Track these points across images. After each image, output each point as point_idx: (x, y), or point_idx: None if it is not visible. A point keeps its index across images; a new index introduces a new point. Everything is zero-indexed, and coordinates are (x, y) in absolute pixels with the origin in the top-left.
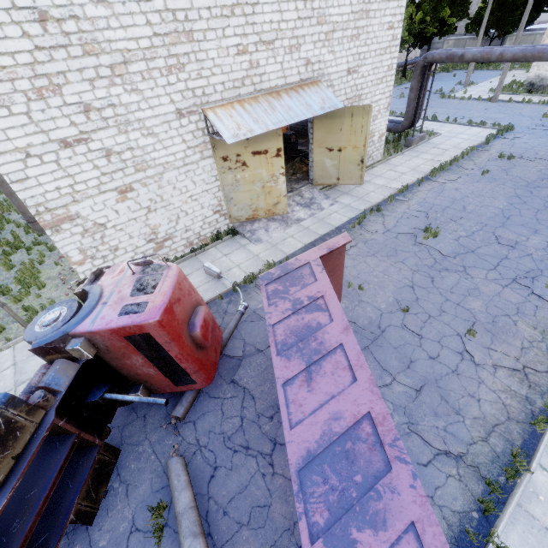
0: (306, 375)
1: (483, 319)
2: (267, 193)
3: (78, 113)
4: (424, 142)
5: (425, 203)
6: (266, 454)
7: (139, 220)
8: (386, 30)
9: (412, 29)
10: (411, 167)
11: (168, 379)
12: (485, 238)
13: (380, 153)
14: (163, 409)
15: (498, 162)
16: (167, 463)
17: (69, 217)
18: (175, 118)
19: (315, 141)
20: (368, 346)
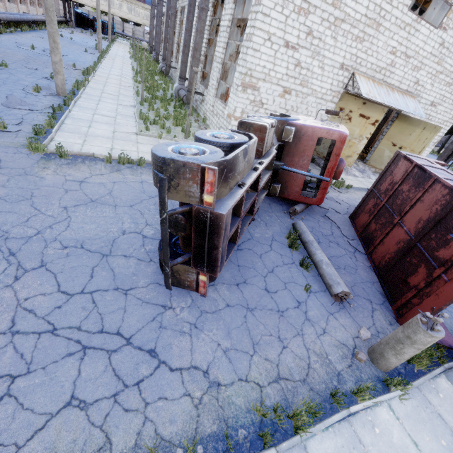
0: (452, 181)
1: None
2: (348, 146)
3: (304, 32)
4: None
5: None
6: (350, 251)
7: None
8: None
9: None
10: None
11: (302, 186)
12: None
13: None
14: (281, 207)
15: None
16: (296, 222)
17: (254, 87)
18: (338, 67)
19: (387, 135)
20: None
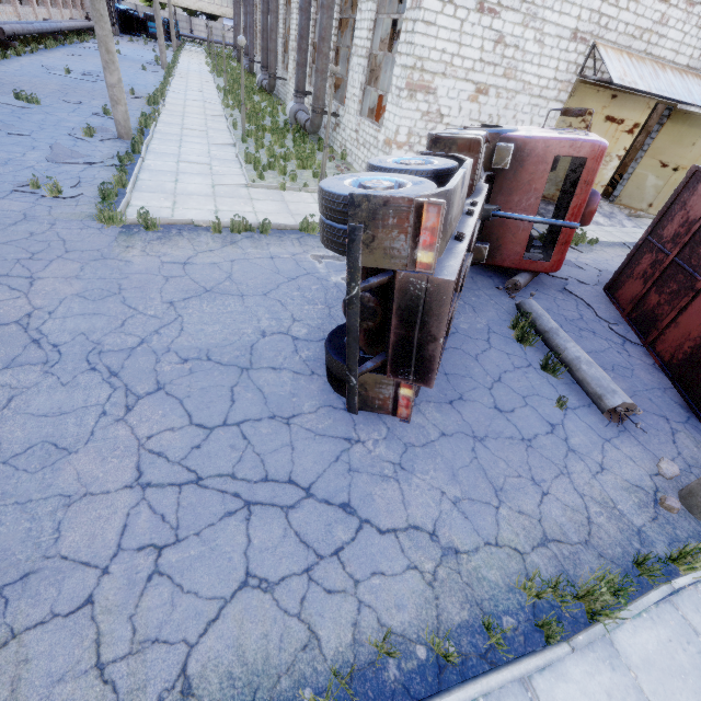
0: None
1: None
2: None
3: None
4: None
5: None
6: (617, 342)
7: None
8: None
9: None
10: None
11: (526, 243)
12: None
13: None
14: (491, 281)
15: None
16: (523, 301)
17: (428, 89)
18: (568, 38)
19: (651, 149)
20: None
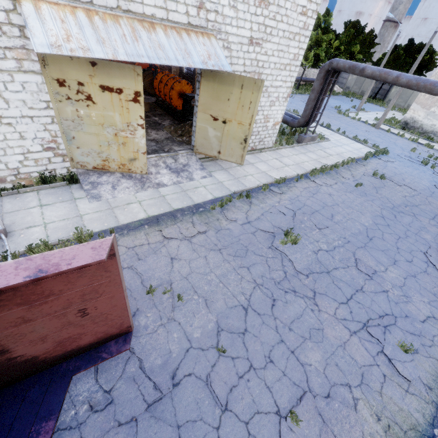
0: None
1: (317, 387)
2: (121, 144)
3: None
4: (314, 143)
5: (296, 201)
6: None
7: None
8: (299, 14)
9: (328, 52)
10: (296, 161)
11: None
12: (345, 258)
13: (272, 141)
14: None
15: (371, 178)
16: None
17: None
18: None
19: (200, 104)
20: (138, 415)
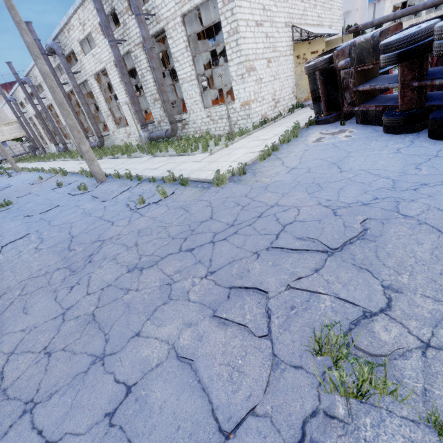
0: None
1: None
2: None
3: (261, 9)
4: None
5: None
6: None
7: (271, 83)
8: (338, 10)
9: None
10: None
11: None
12: None
13: None
14: None
15: None
16: None
17: (253, 69)
18: (284, 27)
19: None
20: None
